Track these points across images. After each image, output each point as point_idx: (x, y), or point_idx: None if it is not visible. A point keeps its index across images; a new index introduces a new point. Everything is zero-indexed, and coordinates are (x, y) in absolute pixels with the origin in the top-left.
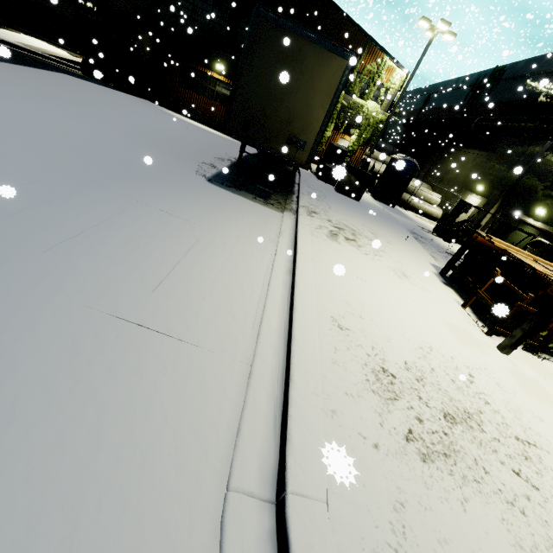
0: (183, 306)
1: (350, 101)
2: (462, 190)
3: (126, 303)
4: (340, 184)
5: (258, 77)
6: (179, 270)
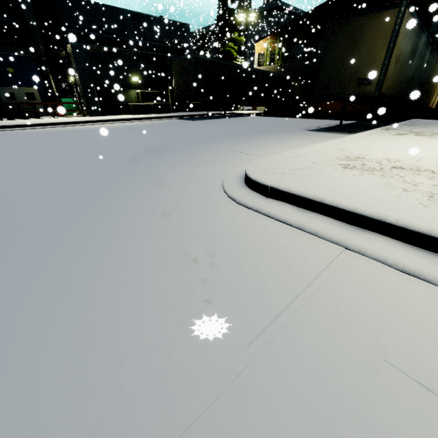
0: (258, 150)
1: None
2: None
3: (237, 149)
4: None
5: (333, 56)
6: (264, 146)
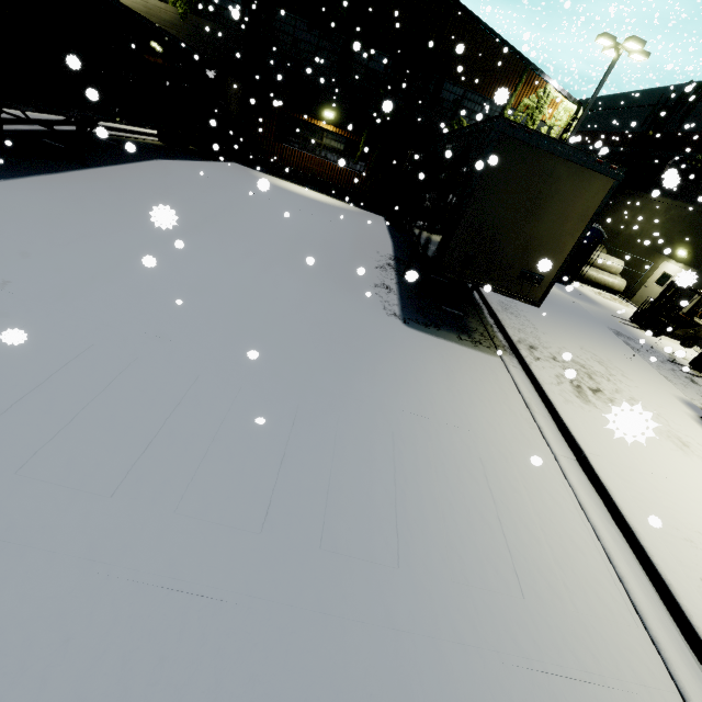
0: (562, 613)
1: None
2: (652, 253)
3: (521, 635)
4: None
5: (491, 205)
6: (510, 536)
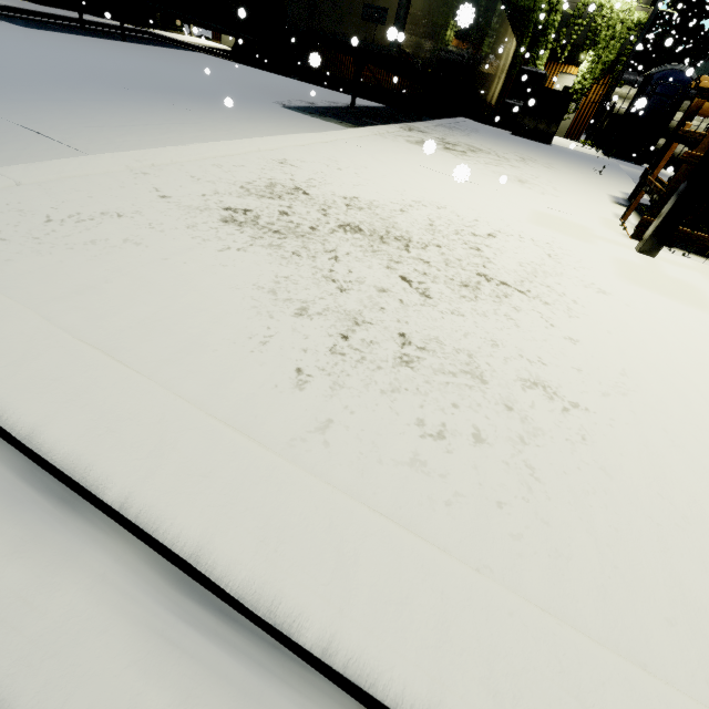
0: (105, 137)
1: (578, 4)
2: None
3: (46, 126)
4: (517, 120)
5: None
6: (138, 127)
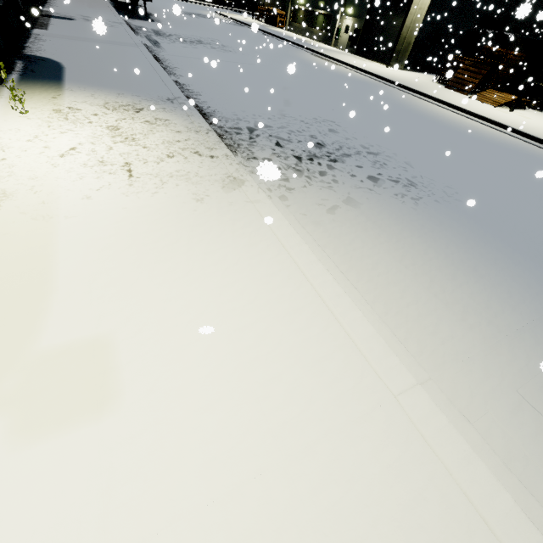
0: None
1: None
2: None
3: None
4: None
5: None
6: None
